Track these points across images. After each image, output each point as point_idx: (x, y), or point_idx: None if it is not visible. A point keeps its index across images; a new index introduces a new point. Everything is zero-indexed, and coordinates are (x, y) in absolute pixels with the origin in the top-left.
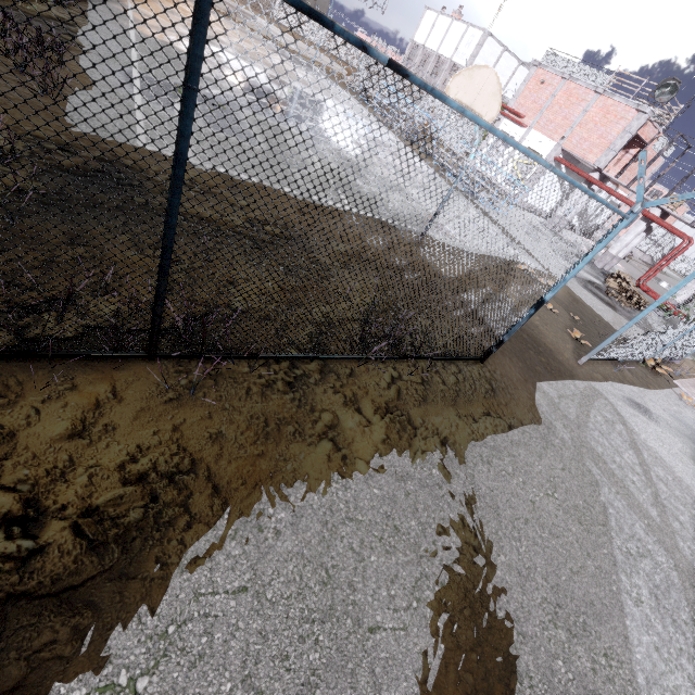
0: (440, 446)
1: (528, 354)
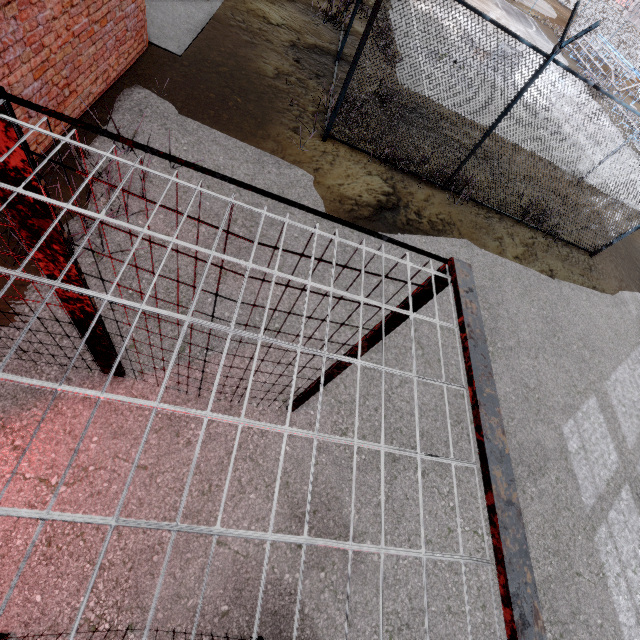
0: (548, 271)
1: (633, 273)
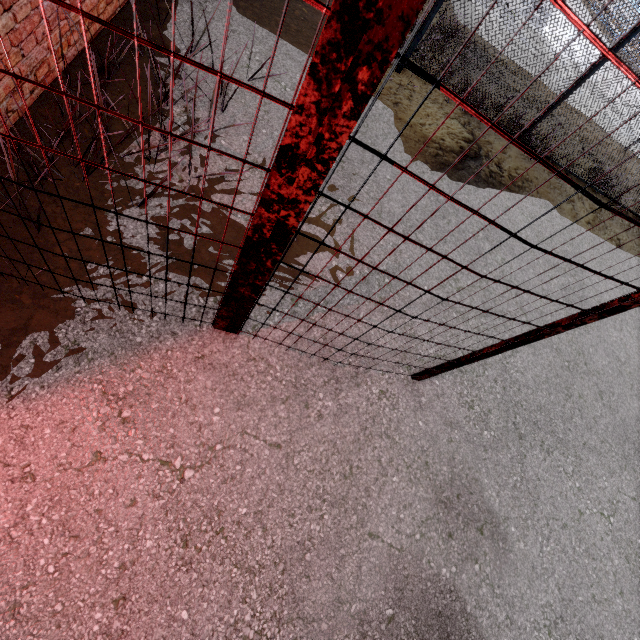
0: (616, 240)
1: None
